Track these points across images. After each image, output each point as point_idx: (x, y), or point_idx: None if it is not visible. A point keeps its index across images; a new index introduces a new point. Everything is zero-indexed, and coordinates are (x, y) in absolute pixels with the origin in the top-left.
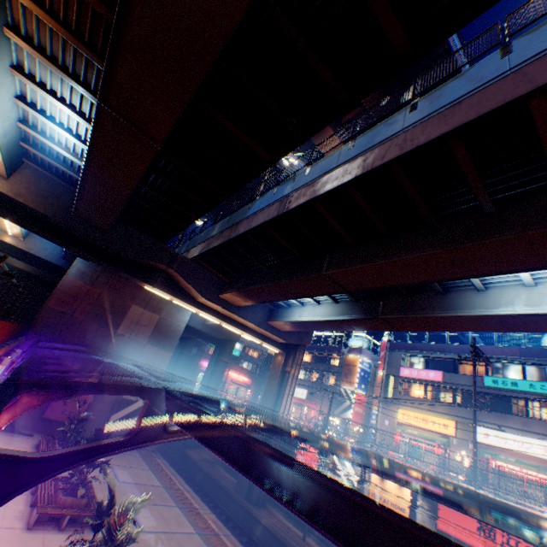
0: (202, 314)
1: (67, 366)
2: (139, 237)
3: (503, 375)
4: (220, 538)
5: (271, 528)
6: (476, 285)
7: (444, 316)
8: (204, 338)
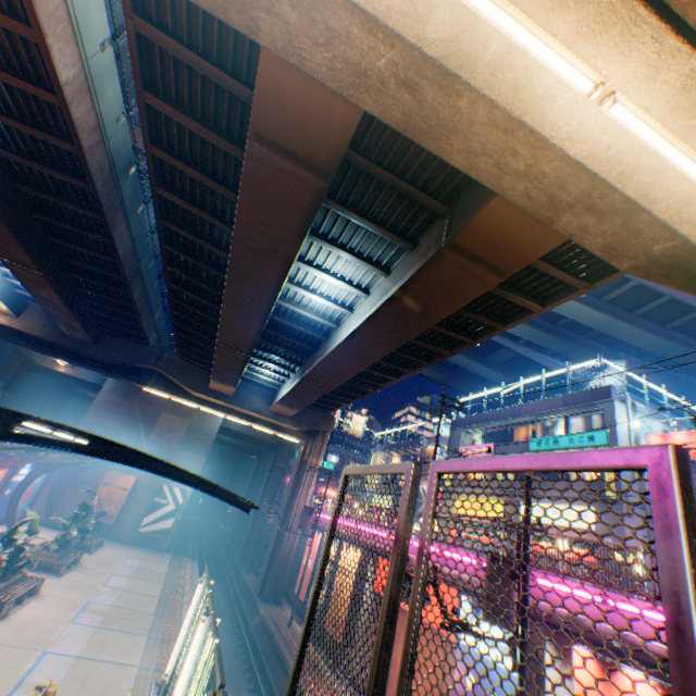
0: (205, 408)
1: (104, 472)
2: (126, 344)
3: (552, 434)
4: (180, 603)
5: (263, 616)
6: (327, 324)
7: (322, 360)
8: (256, 443)
